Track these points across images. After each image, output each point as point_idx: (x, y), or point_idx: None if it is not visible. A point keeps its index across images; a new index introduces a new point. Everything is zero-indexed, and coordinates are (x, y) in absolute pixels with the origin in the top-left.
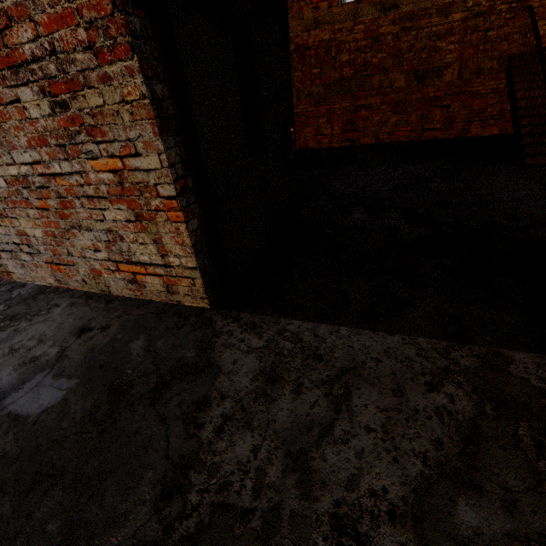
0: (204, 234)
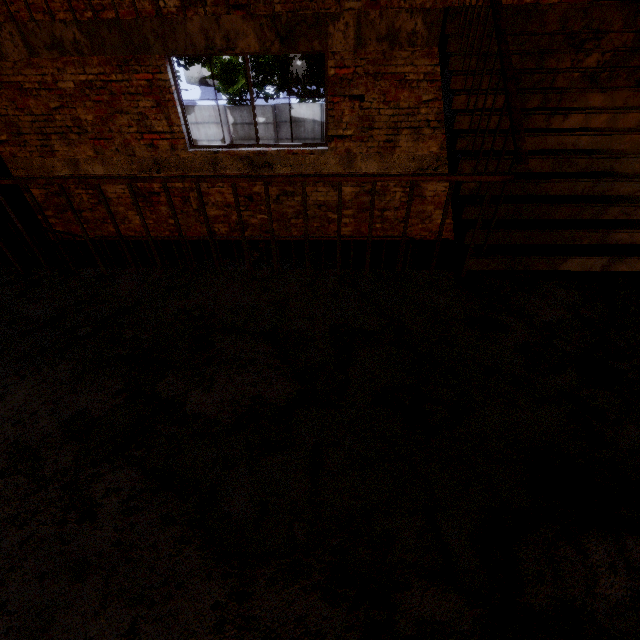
0: None
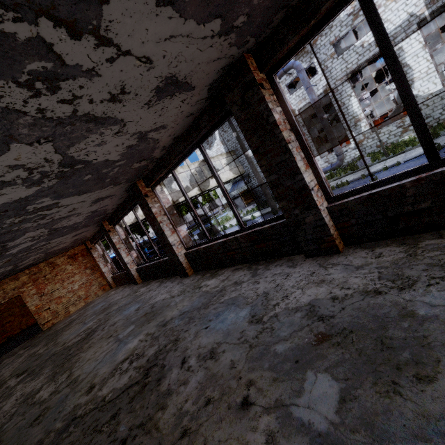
0: None
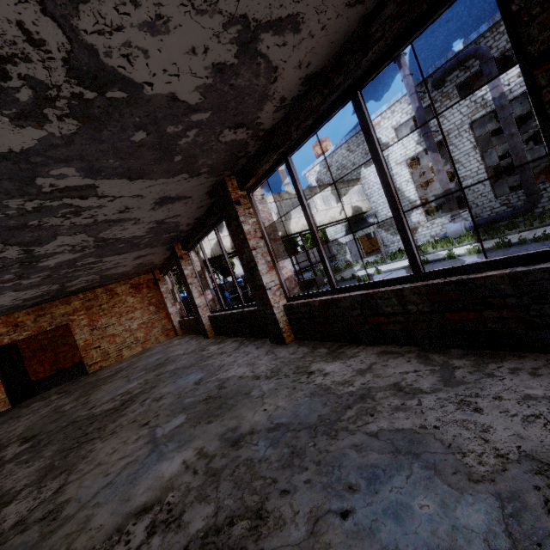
0: (7, 390)
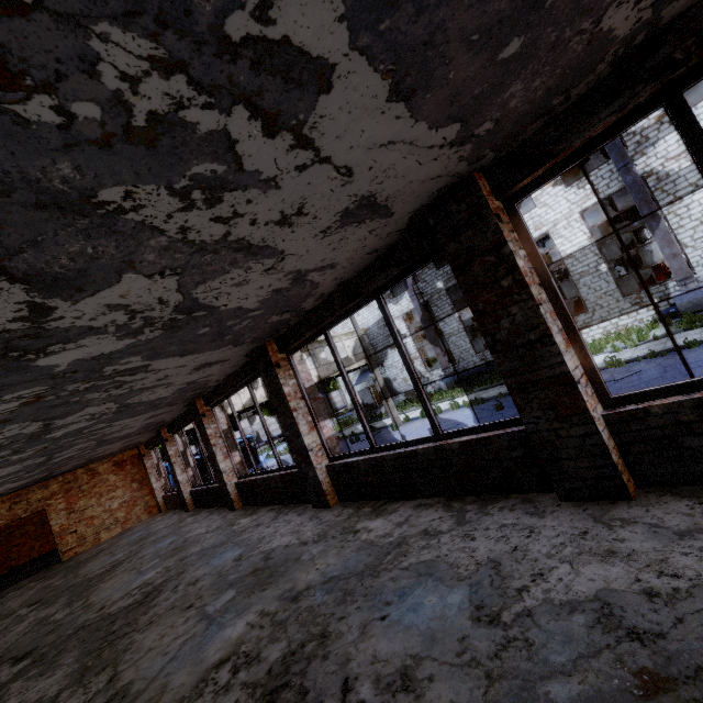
0: None
